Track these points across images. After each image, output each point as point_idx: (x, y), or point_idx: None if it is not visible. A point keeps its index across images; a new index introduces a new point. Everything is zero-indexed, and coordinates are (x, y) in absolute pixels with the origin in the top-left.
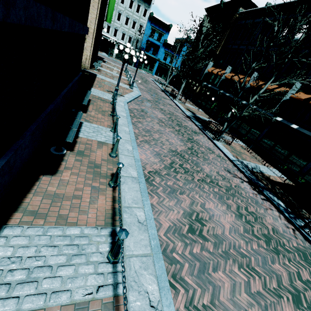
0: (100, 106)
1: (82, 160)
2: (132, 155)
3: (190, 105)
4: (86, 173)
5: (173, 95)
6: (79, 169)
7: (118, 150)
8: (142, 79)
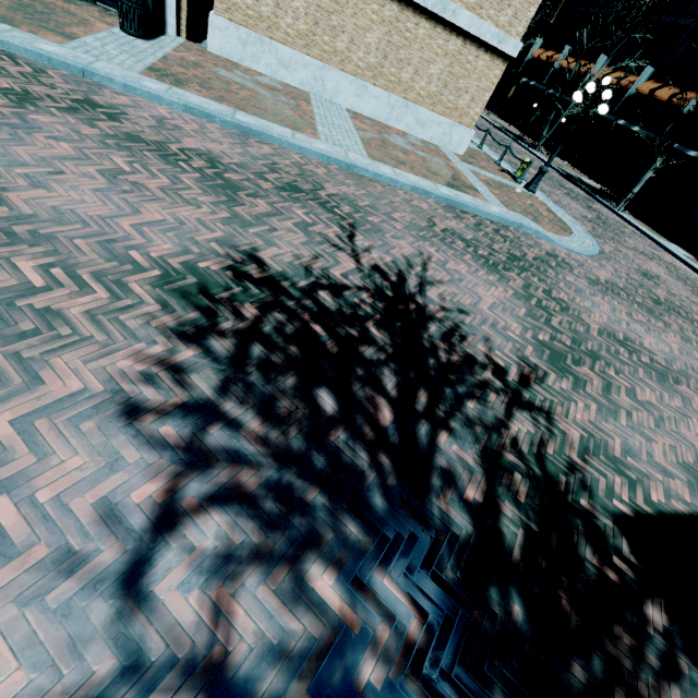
0: None
1: None
2: None
3: (496, 119)
4: None
5: None
6: None
7: None
8: None
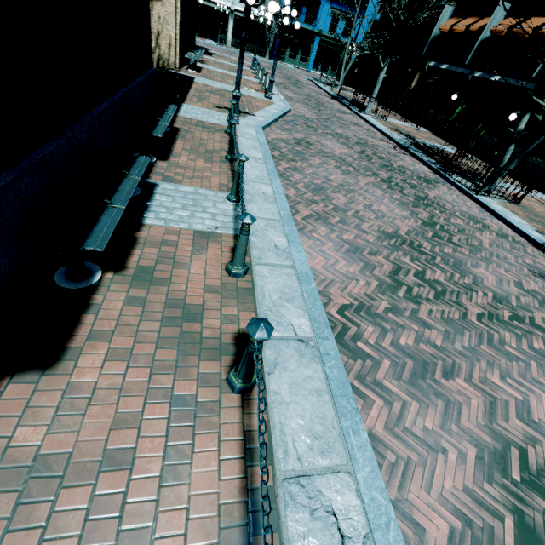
0: (202, 141)
1: (147, 299)
2: (290, 263)
3: (398, 121)
4: (158, 345)
5: (358, 103)
6: (136, 334)
7: (251, 251)
8: (288, 80)
